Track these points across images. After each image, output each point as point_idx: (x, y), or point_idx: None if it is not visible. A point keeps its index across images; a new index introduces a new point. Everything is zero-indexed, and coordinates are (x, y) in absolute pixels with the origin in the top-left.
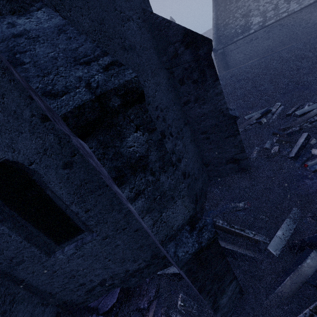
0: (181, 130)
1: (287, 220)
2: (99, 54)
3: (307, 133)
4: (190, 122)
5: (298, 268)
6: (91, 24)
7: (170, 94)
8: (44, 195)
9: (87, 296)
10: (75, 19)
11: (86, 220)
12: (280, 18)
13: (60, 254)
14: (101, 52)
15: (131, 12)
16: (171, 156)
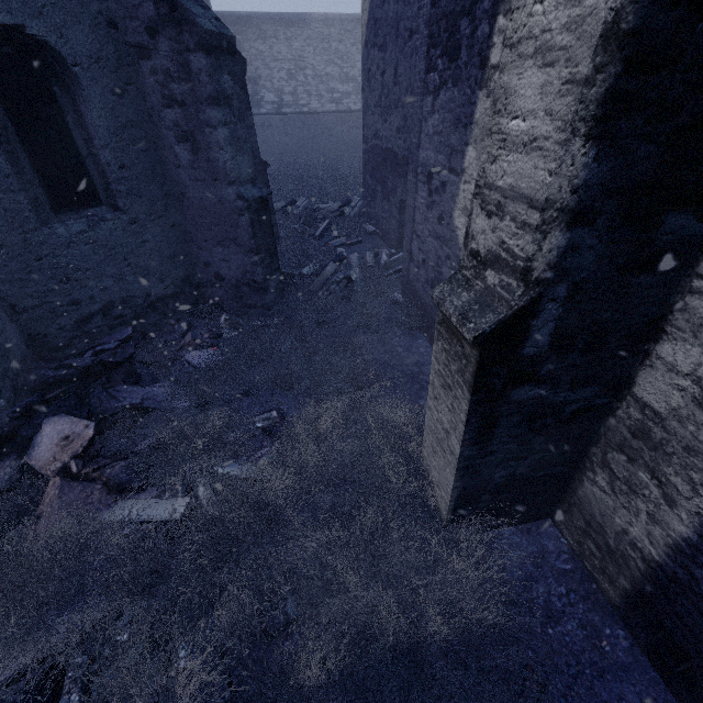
0: None
1: (315, 262)
2: (206, 6)
3: (329, 220)
4: None
5: (323, 273)
6: None
7: None
8: (62, 121)
9: (75, 333)
10: None
11: (117, 182)
12: (301, 111)
13: (62, 225)
14: (207, 6)
15: None
16: None
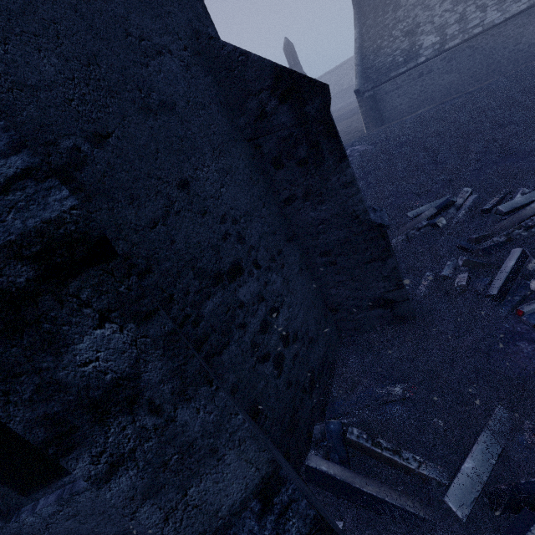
0: (279, 252)
1: (484, 434)
2: (1, 148)
3: (521, 250)
4: (298, 234)
5: None
6: (63, 67)
7: (256, 187)
8: None
9: None
10: (18, 59)
11: None
12: (470, 36)
13: (28, 515)
14: (8, 144)
15: (166, 38)
16: (256, 308)
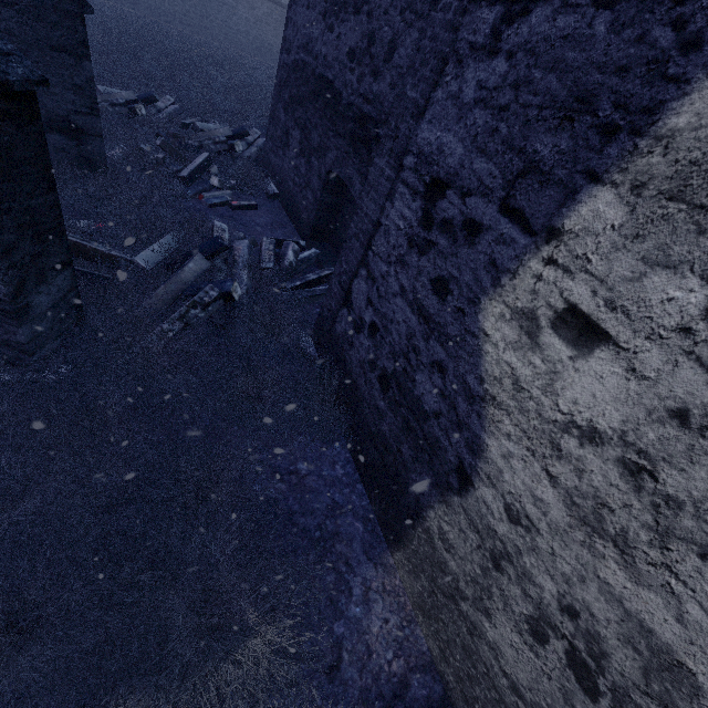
0: None
1: (169, 237)
2: None
3: (208, 154)
4: None
5: (178, 274)
6: None
7: None
8: None
9: None
10: None
11: None
12: None
13: None
14: None
15: None
16: None
